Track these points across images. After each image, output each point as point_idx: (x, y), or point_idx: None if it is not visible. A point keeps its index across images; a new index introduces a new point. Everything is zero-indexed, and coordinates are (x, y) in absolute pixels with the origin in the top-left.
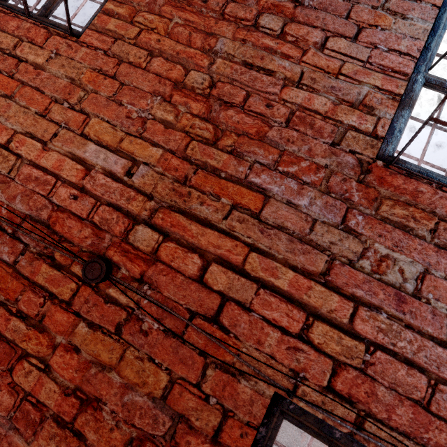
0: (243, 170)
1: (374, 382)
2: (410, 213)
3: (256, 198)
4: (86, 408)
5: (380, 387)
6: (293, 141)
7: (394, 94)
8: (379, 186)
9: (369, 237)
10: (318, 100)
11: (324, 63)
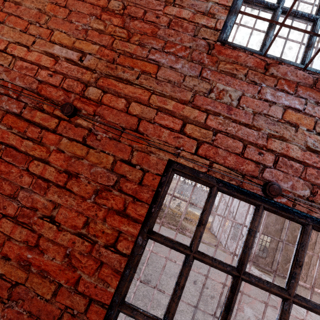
0: (145, 53)
1: (217, 148)
2: (234, 67)
3: (153, 67)
4: (71, 179)
5: (220, 150)
6: (172, 35)
7: (226, 6)
8: (219, 55)
9: (214, 81)
10: (184, 12)
11: None
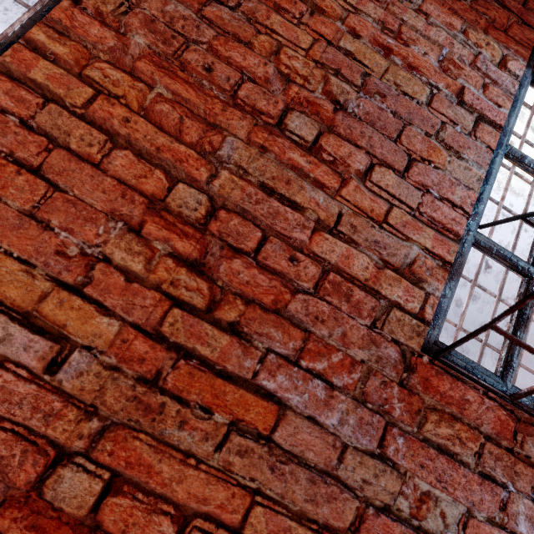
0: (250, 362)
1: None
2: (455, 429)
3: (267, 410)
4: None
5: None
6: (323, 318)
7: (444, 260)
8: (423, 390)
9: (410, 466)
10: (357, 258)
11: (367, 203)
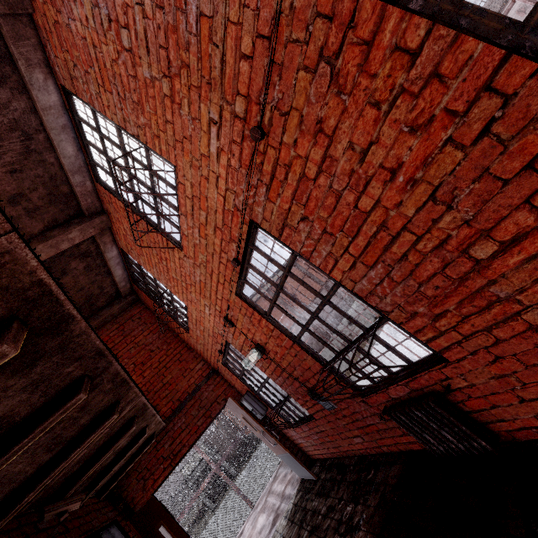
0: (193, 40)
1: None
2: None
3: (203, 24)
4: (323, 129)
5: None
6: None
7: None
8: None
9: None
10: None
11: None
